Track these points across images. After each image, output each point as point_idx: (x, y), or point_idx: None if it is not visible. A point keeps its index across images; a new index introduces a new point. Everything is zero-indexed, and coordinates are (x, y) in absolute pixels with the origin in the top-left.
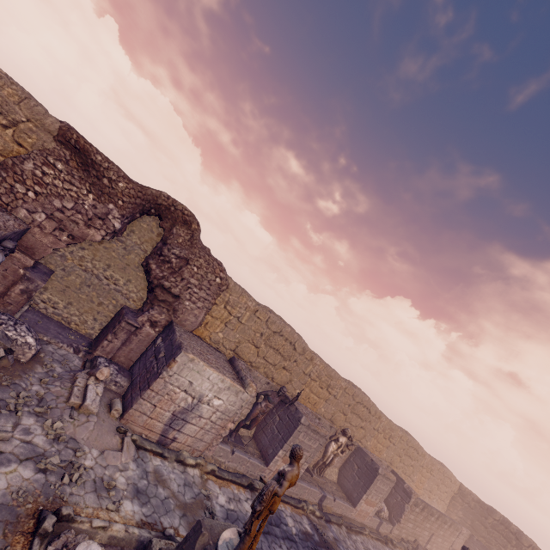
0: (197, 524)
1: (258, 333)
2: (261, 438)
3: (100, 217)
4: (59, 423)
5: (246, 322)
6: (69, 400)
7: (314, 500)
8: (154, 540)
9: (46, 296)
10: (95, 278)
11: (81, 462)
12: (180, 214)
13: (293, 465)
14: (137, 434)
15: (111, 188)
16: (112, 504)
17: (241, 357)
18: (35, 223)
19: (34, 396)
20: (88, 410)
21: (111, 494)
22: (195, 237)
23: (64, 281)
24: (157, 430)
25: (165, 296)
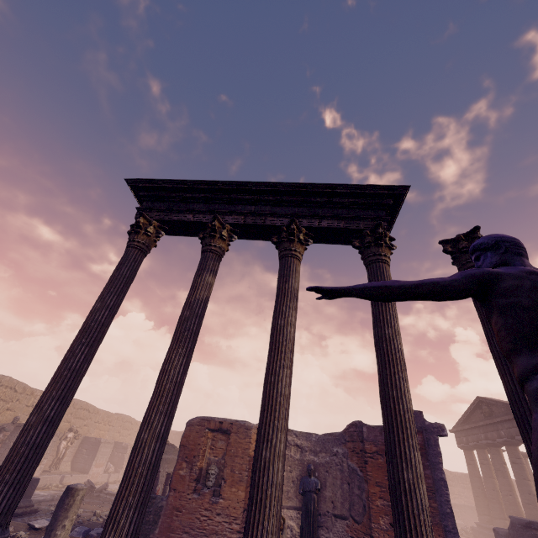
0: None
1: None
2: None
3: None
4: None
5: None
6: None
7: (56, 483)
8: None
9: None
10: None
11: None
12: None
13: None
14: None
15: None
16: None
17: None
18: None
19: None
20: None
21: None
22: None
23: None
24: None
25: None
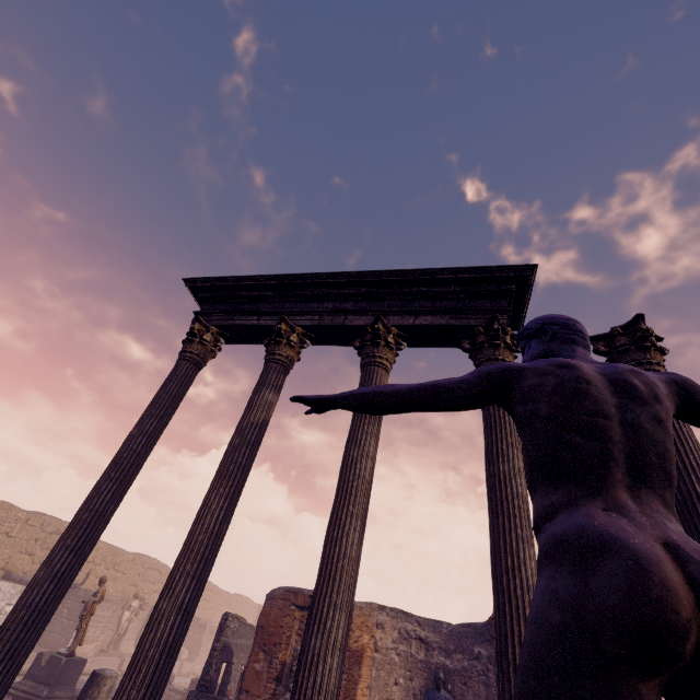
0: (38, 655)
1: (32, 541)
2: (49, 638)
3: None
4: None
5: (17, 534)
6: None
7: (114, 668)
8: None
9: None
10: None
11: None
12: None
13: (102, 586)
14: None
15: None
16: None
17: (12, 571)
18: None
19: None
20: None
21: None
22: None
23: None
24: None
25: None
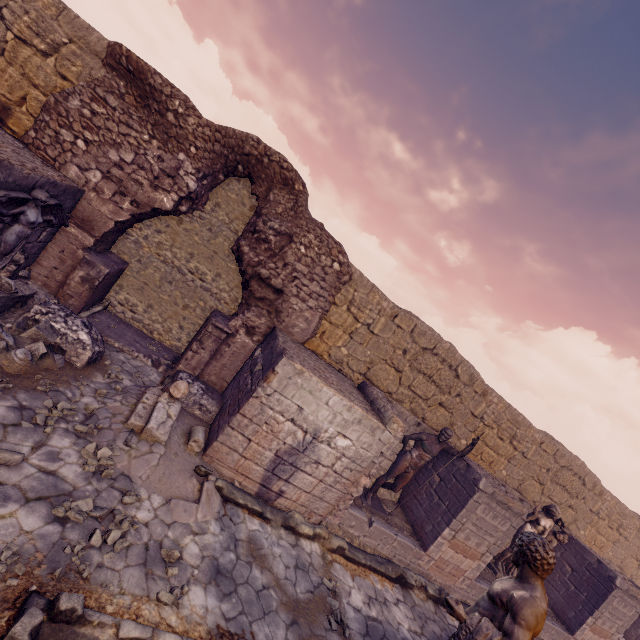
0: None
1: (399, 350)
2: (412, 506)
3: (170, 175)
4: (106, 450)
5: (380, 333)
6: (127, 421)
7: None
8: None
9: (123, 296)
10: (177, 272)
11: (130, 513)
12: (277, 169)
13: (530, 584)
14: (228, 480)
15: (178, 128)
16: (169, 590)
17: (374, 384)
18: (90, 186)
19: (81, 410)
20: (153, 436)
21: (170, 573)
22: (300, 203)
23: (140, 276)
24: (255, 477)
25: (263, 291)
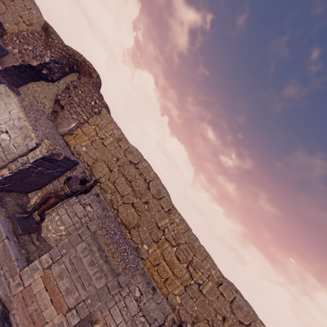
0: None
1: (115, 158)
2: None
3: (42, 57)
4: None
5: (107, 145)
6: None
7: None
8: None
9: None
10: (36, 102)
11: None
12: (87, 68)
13: None
14: None
15: (51, 43)
16: None
17: (93, 173)
18: (12, 53)
19: None
20: None
21: None
22: (90, 79)
23: None
24: None
25: (57, 108)
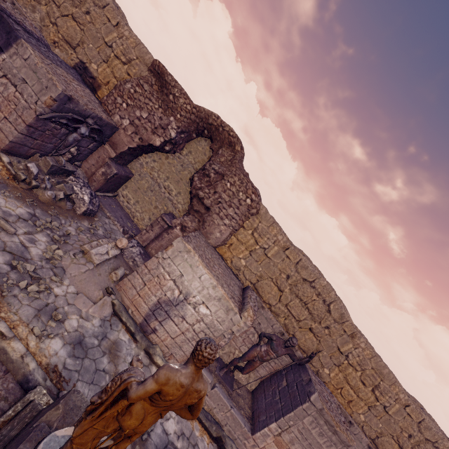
0: (66, 392)
1: (283, 274)
2: (259, 398)
3: (163, 128)
4: (61, 251)
5: (272, 257)
6: (83, 245)
7: None
8: (37, 388)
9: (126, 192)
10: (157, 186)
11: (52, 286)
12: (227, 135)
13: (185, 366)
14: (126, 306)
15: (174, 103)
16: (42, 330)
17: (259, 294)
18: (122, 126)
19: (64, 231)
20: (91, 258)
21: (49, 323)
22: (235, 157)
23: (138, 183)
24: (142, 312)
25: (199, 206)
